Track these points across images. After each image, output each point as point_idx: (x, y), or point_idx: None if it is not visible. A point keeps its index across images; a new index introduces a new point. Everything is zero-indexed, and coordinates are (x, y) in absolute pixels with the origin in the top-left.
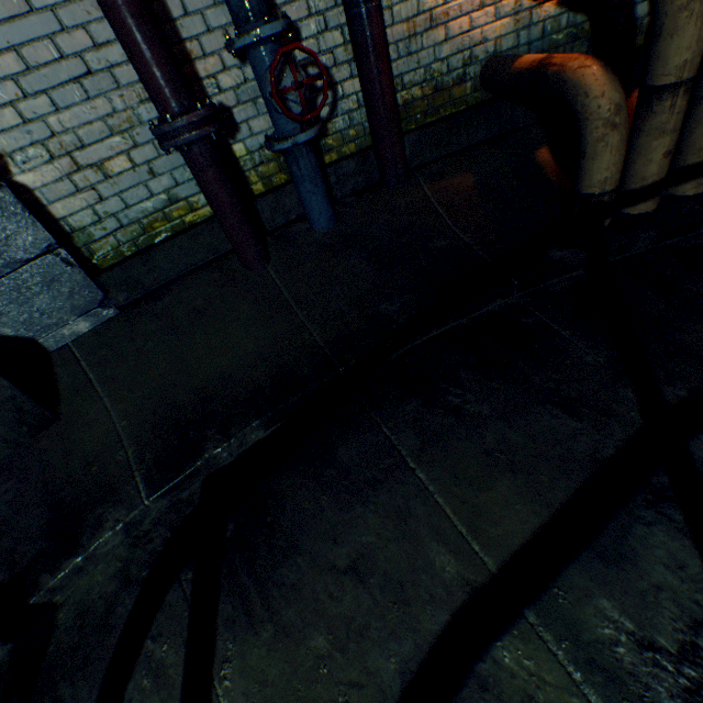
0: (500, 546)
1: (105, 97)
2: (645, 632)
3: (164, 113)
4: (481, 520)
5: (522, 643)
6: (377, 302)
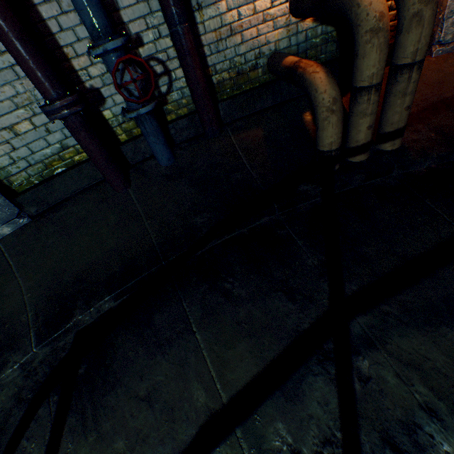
0: (232, 386)
1: (10, 84)
2: (297, 444)
3: (46, 98)
4: (225, 368)
5: (230, 449)
6: (193, 216)
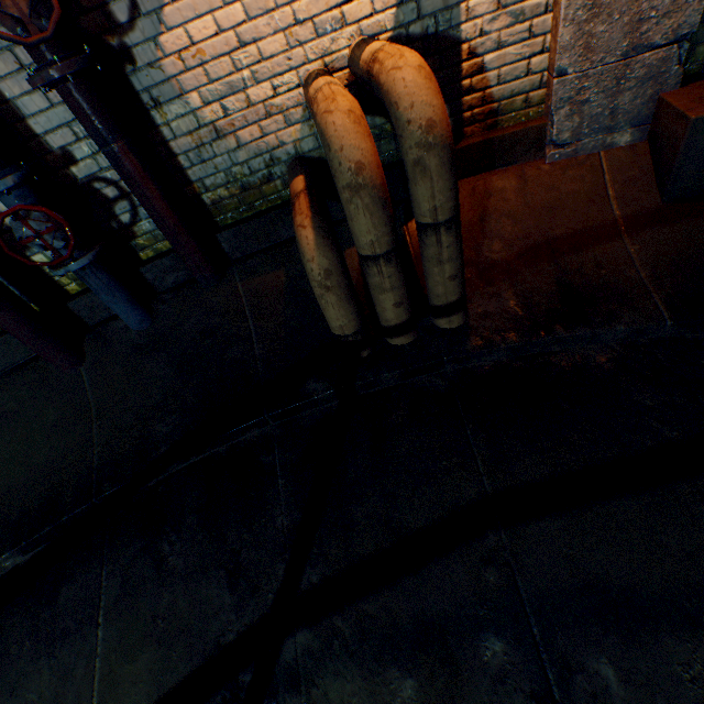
0: None
1: None
2: None
3: None
4: (112, 693)
5: None
6: (158, 420)
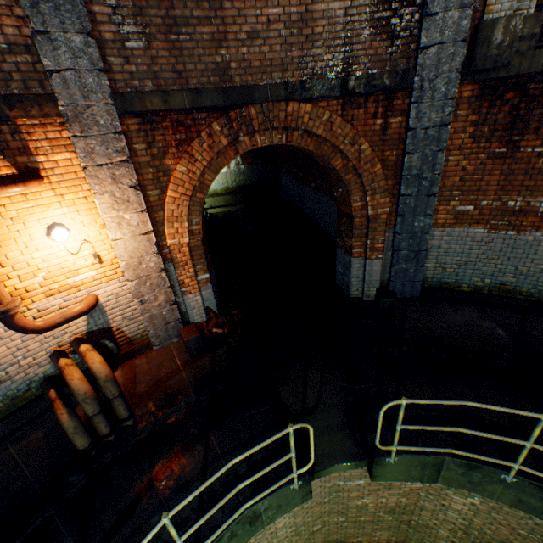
0: None
1: None
2: None
3: None
4: None
5: None
6: None
